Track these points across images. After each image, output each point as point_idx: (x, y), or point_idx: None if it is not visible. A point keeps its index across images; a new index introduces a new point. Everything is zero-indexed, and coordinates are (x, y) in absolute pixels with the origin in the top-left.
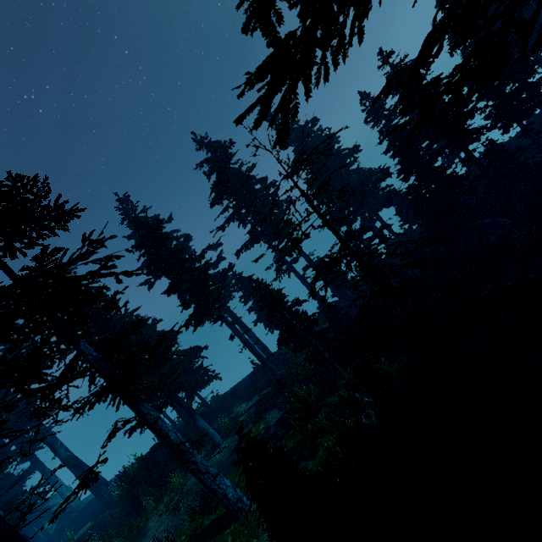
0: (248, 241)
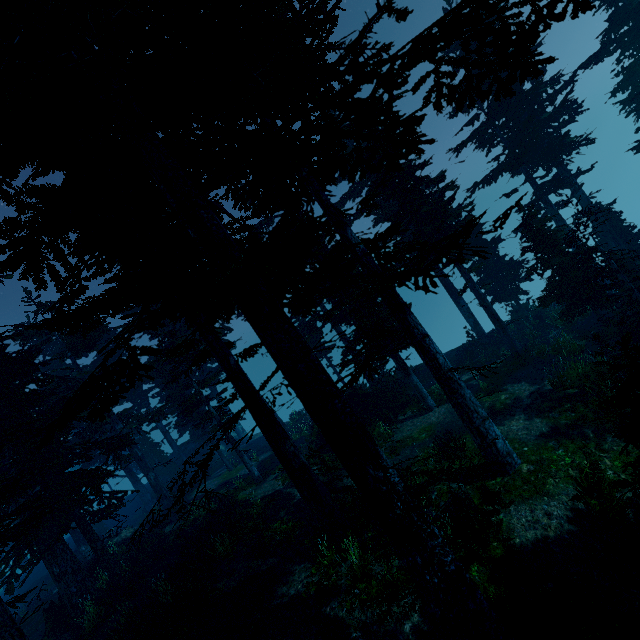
0: (493, 171)
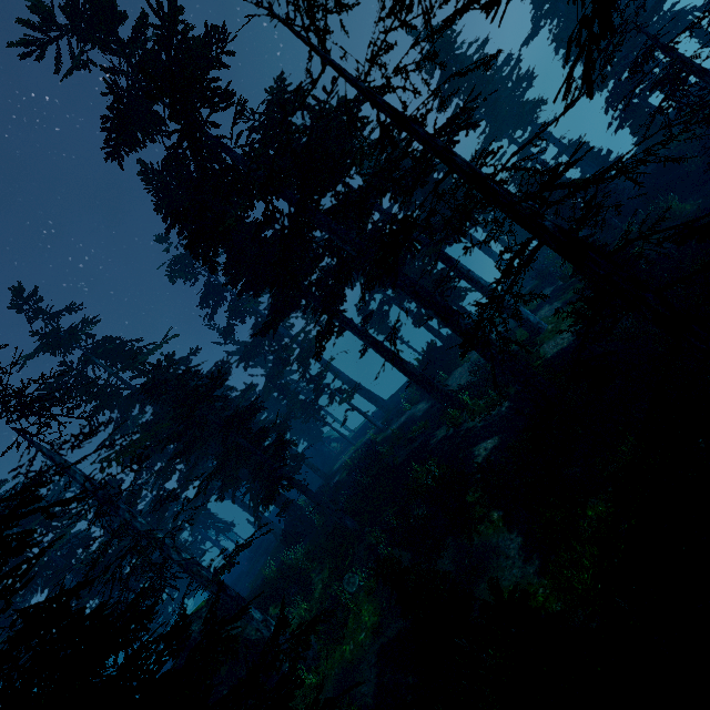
0: (483, 144)
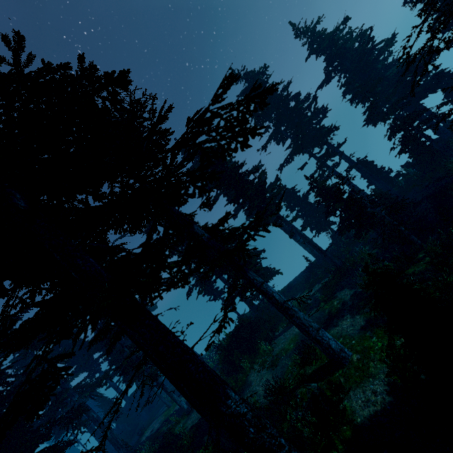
0: (289, 155)
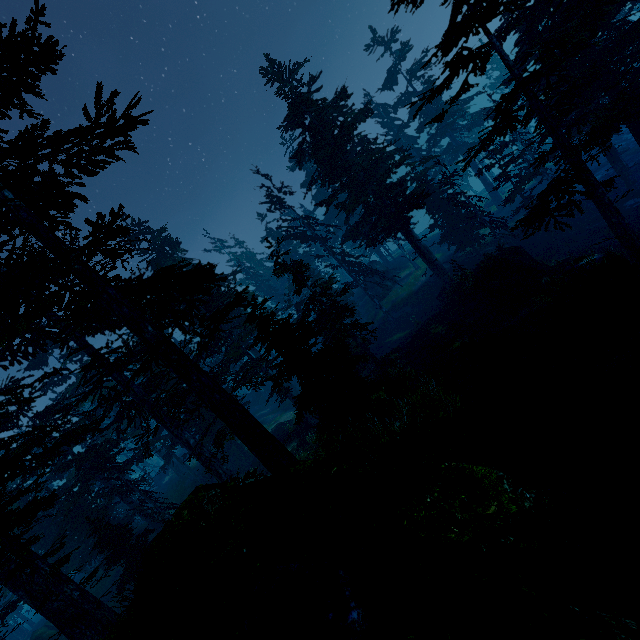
0: None
